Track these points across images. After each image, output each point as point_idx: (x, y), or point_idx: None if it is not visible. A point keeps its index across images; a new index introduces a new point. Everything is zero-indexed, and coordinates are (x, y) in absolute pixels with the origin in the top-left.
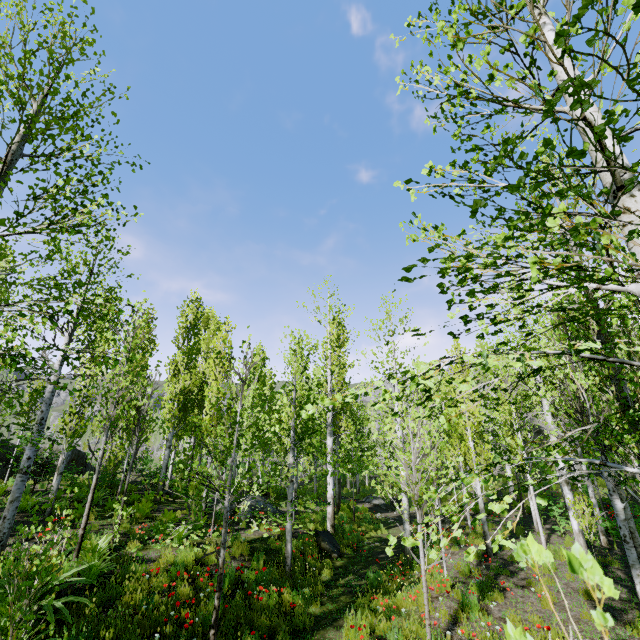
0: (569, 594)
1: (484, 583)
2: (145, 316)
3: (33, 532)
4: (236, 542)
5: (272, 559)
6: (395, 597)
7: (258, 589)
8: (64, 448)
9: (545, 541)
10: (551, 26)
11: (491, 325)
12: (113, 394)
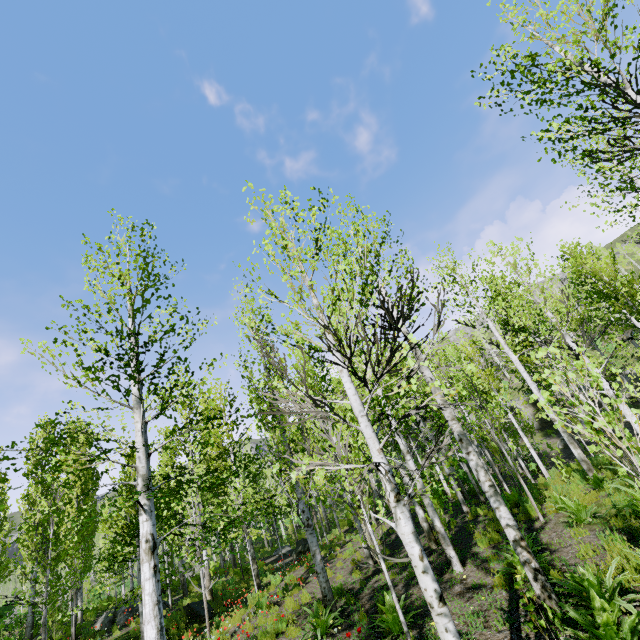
0: (345, 567)
1: (287, 585)
2: None
3: None
4: None
5: None
6: None
7: None
8: None
9: (373, 531)
10: (131, 319)
11: (79, 481)
12: None
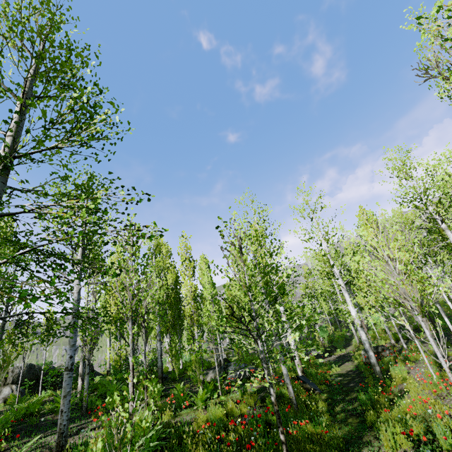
0: None
1: None
2: (138, 225)
3: (117, 401)
4: (246, 395)
5: (279, 402)
6: (394, 409)
7: (289, 425)
8: (86, 352)
9: None
10: None
11: None
12: (130, 287)
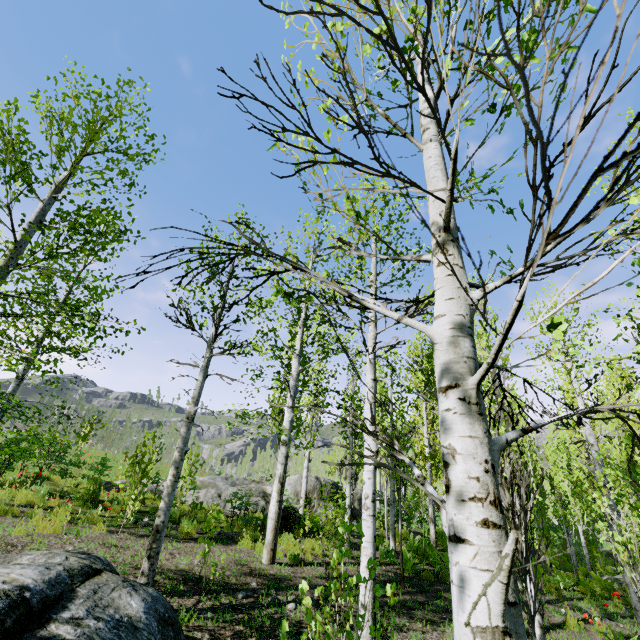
0: None
1: None
2: None
3: None
4: None
5: None
6: None
7: None
8: None
9: None
10: None
11: None
12: None
